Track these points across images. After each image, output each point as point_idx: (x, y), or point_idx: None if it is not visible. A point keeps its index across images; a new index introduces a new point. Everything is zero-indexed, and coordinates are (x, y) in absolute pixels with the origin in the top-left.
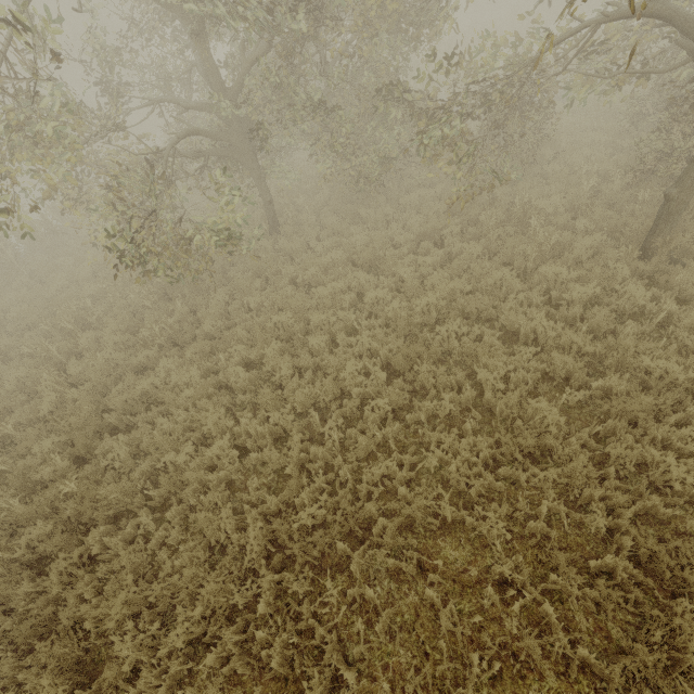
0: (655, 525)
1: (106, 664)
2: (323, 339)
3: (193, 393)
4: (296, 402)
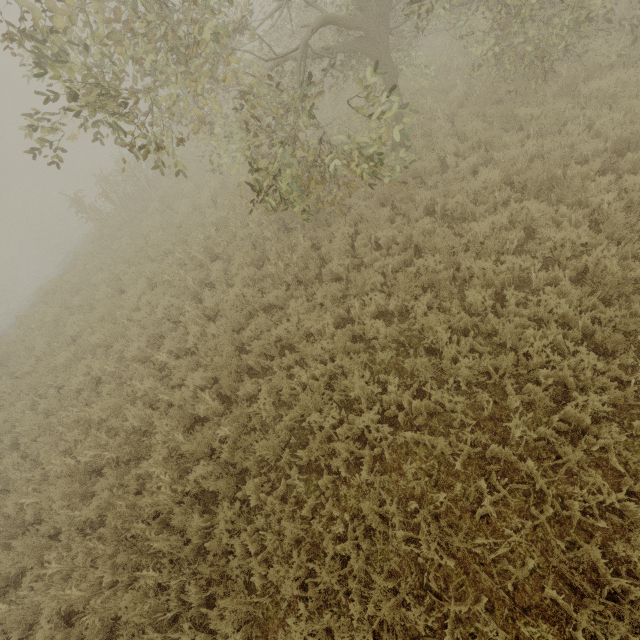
0: None
1: (279, 632)
2: (485, 294)
3: (329, 345)
4: (459, 377)
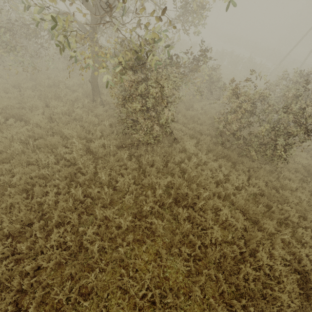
0: (45, 179)
1: None
2: None
3: None
4: None
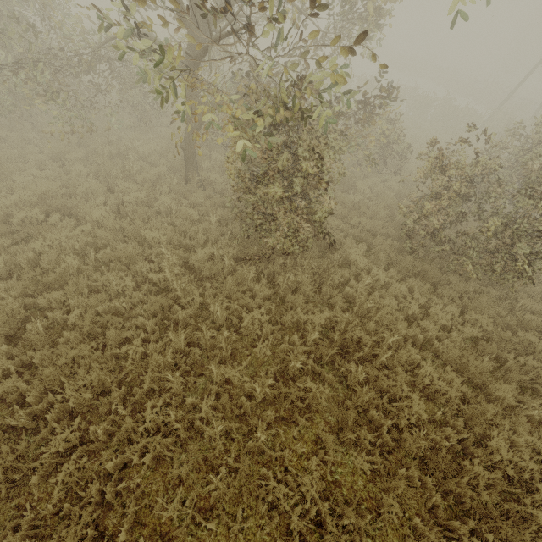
0: (119, 316)
1: None
2: None
3: None
4: None
